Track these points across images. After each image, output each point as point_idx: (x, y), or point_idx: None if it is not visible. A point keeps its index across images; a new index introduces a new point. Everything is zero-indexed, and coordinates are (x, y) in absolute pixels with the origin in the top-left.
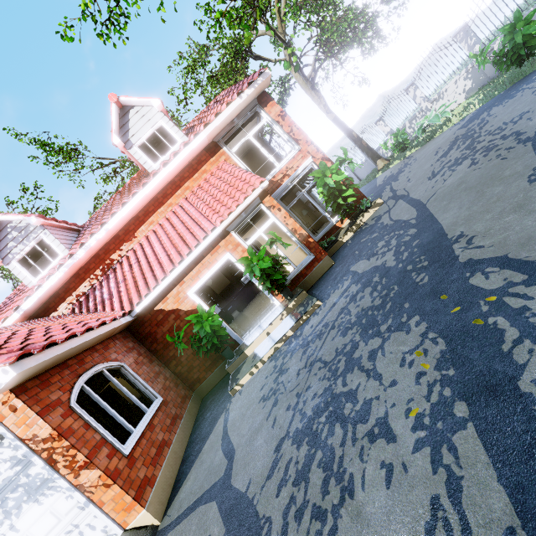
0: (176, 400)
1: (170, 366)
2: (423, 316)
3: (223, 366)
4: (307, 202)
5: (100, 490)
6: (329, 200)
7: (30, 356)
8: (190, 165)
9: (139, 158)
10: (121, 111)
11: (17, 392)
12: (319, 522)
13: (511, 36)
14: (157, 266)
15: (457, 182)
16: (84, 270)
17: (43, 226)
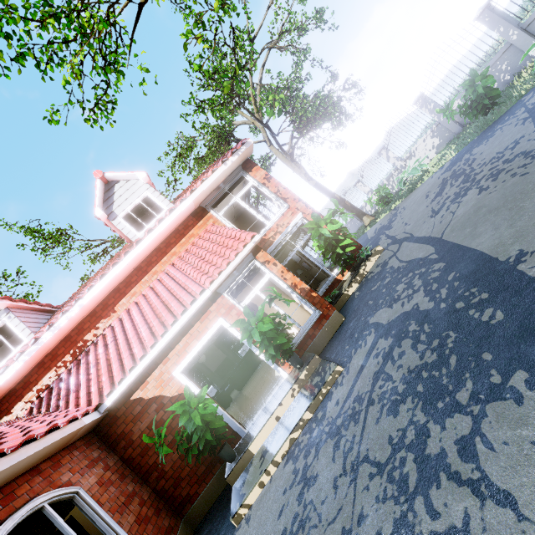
0: None
1: (149, 480)
2: (534, 371)
3: (221, 472)
4: (301, 261)
5: None
6: (327, 251)
7: None
8: (177, 230)
9: (123, 228)
10: (107, 186)
11: None
12: None
13: (472, 89)
14: (136, 342)
15: (473, 209)
16: (50, 357)
17: (9, 309)
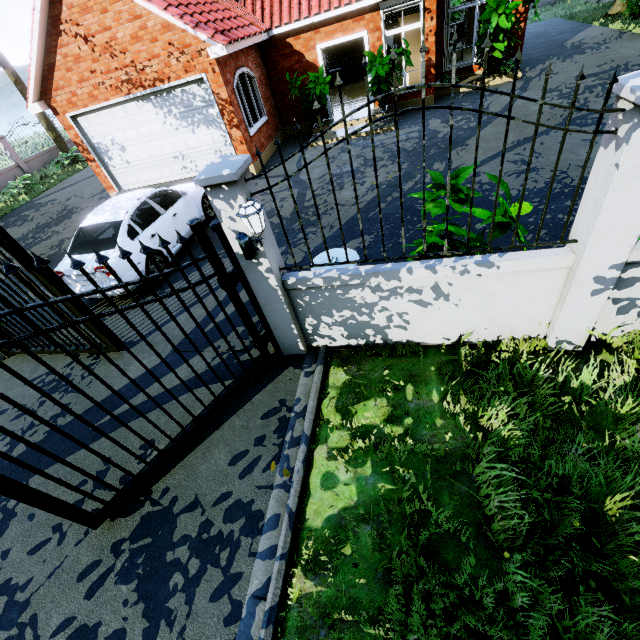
0: (273, 126)
1: (276, 98)
2: (410, 164)
3: (310, 125)
4: None
5: (238, 143)
6: (482, 38)
7: (230, 44)
8: None
9: None
10: None
11: (217, 62)
12: (328, 191)
13: None
14: None
15: (528, 113)
16: None
17: None
